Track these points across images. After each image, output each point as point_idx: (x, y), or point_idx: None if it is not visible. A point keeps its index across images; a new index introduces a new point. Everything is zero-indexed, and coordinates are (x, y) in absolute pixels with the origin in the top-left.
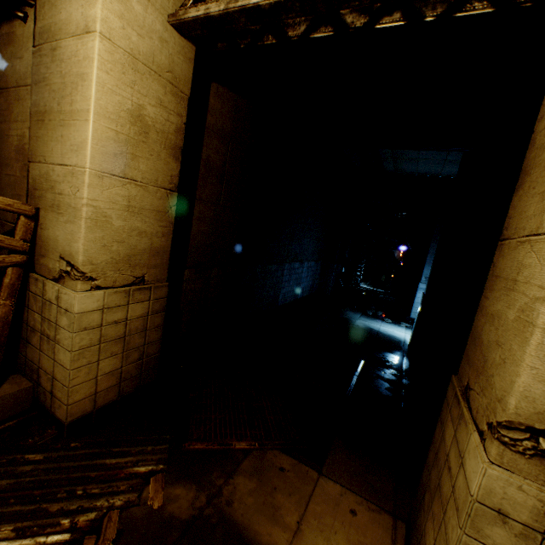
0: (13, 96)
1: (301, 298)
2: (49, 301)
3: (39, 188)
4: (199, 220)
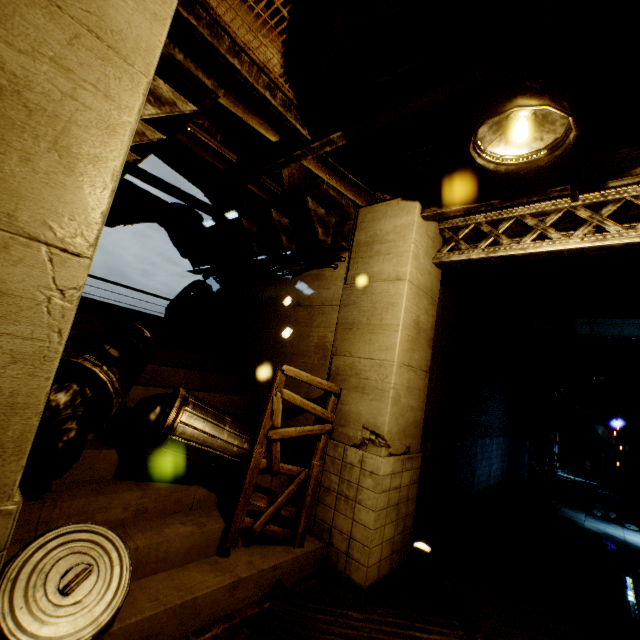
0: (316, 311)
1: (492, 484)
2: (350, 464)
3: (342, 374)
4: None
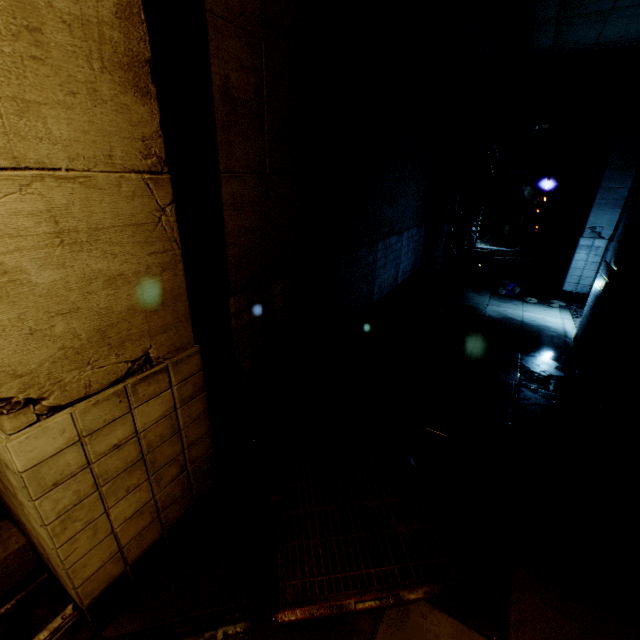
0: None
1: (401, 283)
2: None
3: None
4: (235, 211)
